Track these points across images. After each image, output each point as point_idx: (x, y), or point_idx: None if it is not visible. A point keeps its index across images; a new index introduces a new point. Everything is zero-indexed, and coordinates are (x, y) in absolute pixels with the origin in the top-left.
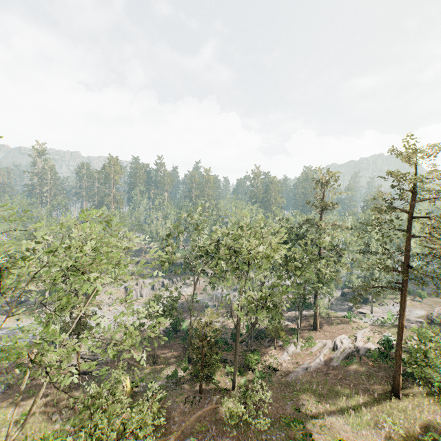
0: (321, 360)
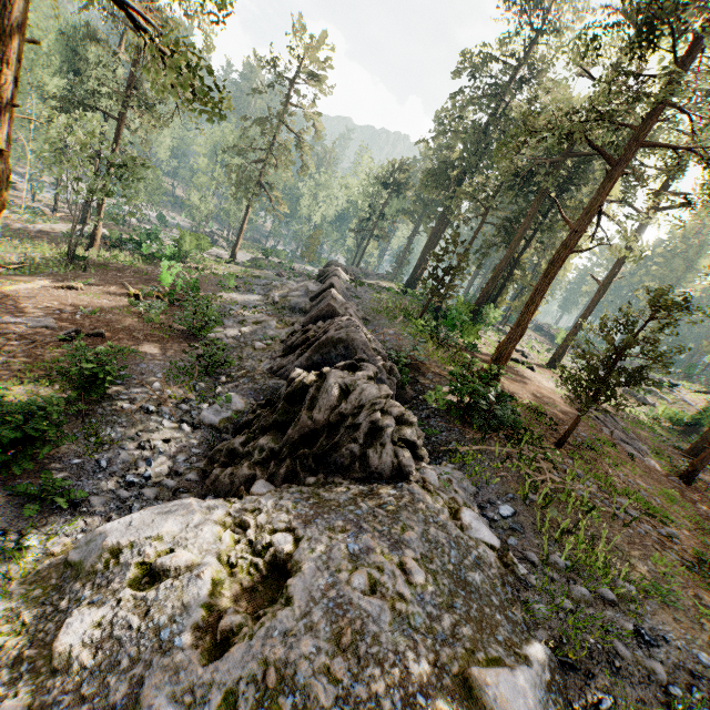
0: (36, 227)
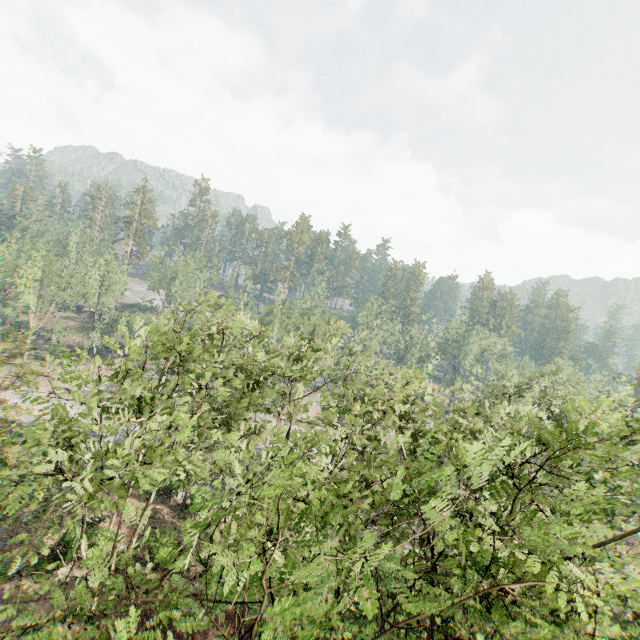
0: None
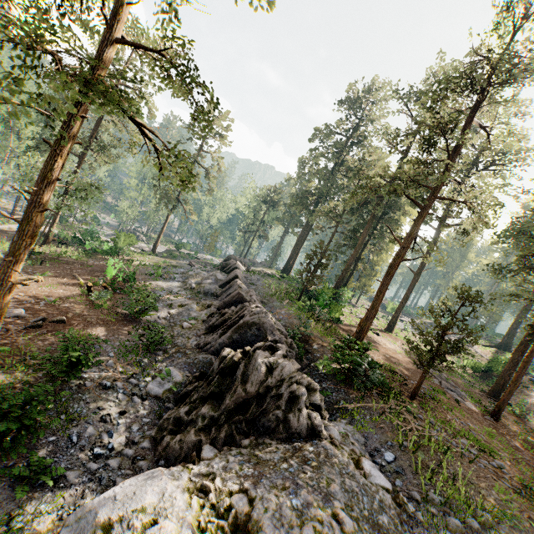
0: None
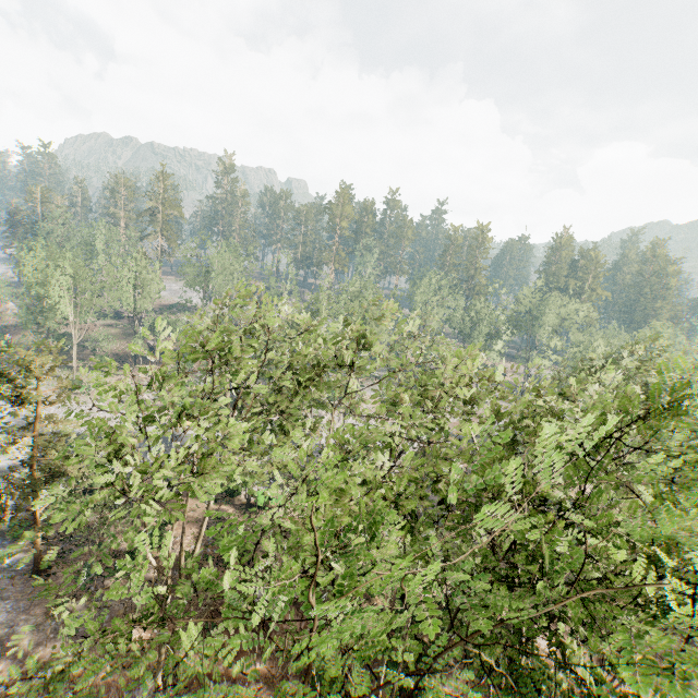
0: None
